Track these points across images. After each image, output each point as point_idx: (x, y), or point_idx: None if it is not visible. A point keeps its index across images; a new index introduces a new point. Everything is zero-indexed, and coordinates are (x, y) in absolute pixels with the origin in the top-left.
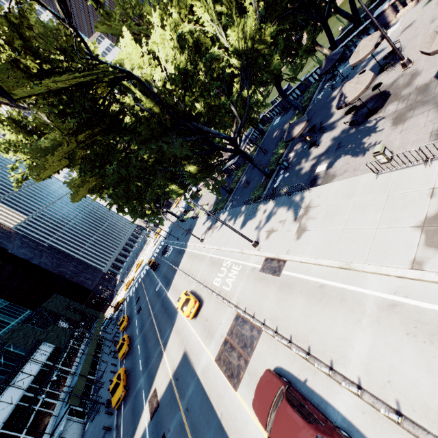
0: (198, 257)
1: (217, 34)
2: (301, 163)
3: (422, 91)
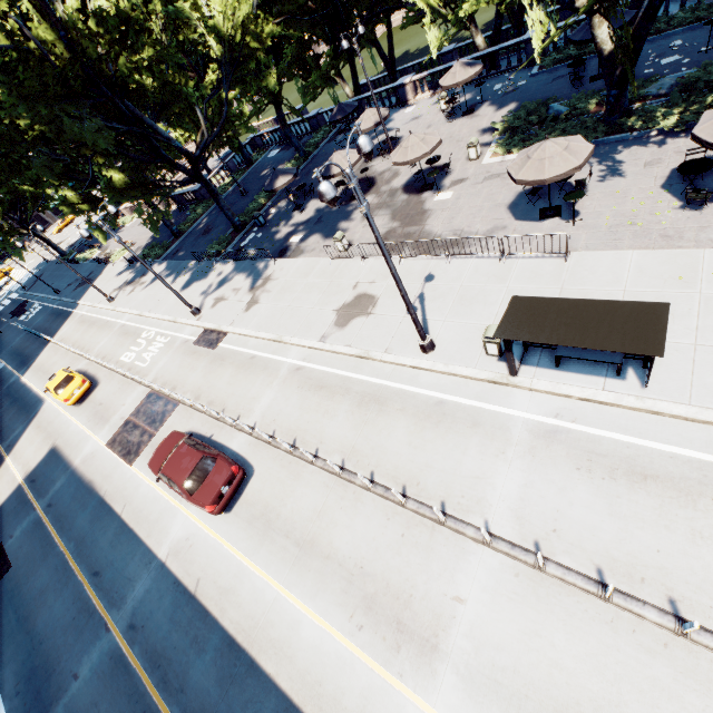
0: (100, 324)
1: None
2: (280, 225)
3: (392, 194)
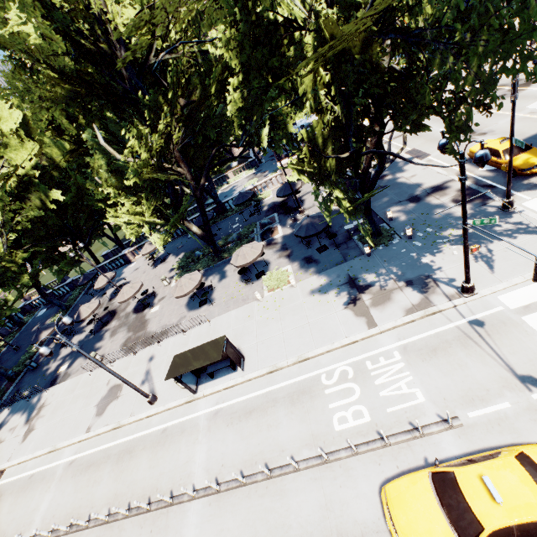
0: None
1: None
2: (50, 363)
3: (127, 316)
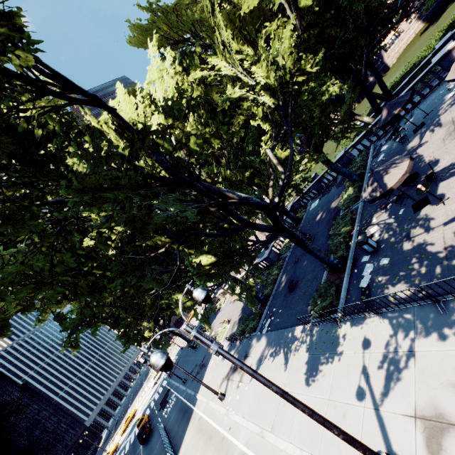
0: (215, 442)
1: (238, 75)
2: (413, 235)
3: None
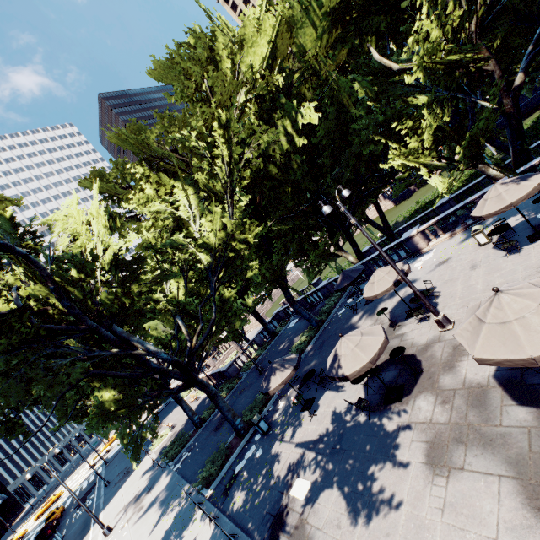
0: None
1: (190, 220)
2: (283, 438)
3: (476, 400)
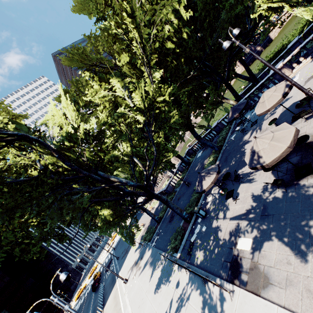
0: (117, 309)
1: (124, 97)
2: (218, 217)
3: None
